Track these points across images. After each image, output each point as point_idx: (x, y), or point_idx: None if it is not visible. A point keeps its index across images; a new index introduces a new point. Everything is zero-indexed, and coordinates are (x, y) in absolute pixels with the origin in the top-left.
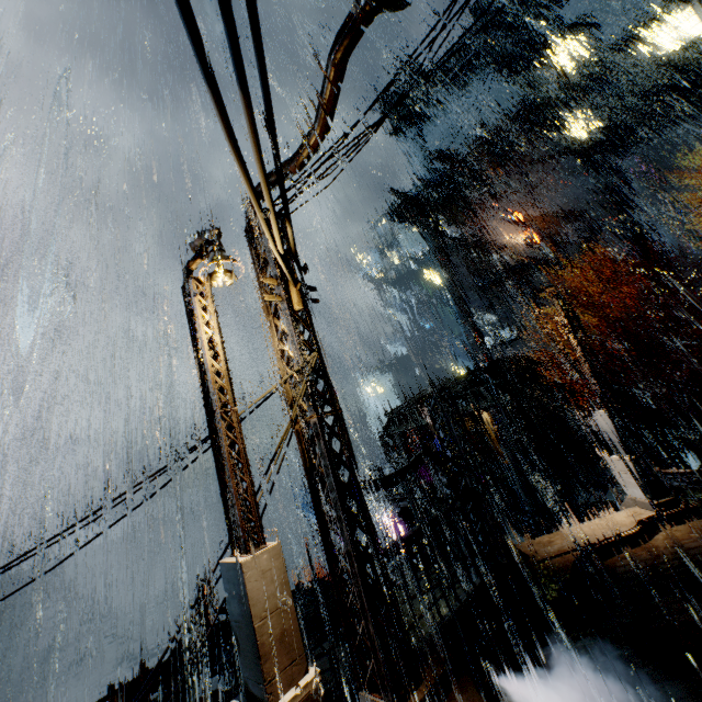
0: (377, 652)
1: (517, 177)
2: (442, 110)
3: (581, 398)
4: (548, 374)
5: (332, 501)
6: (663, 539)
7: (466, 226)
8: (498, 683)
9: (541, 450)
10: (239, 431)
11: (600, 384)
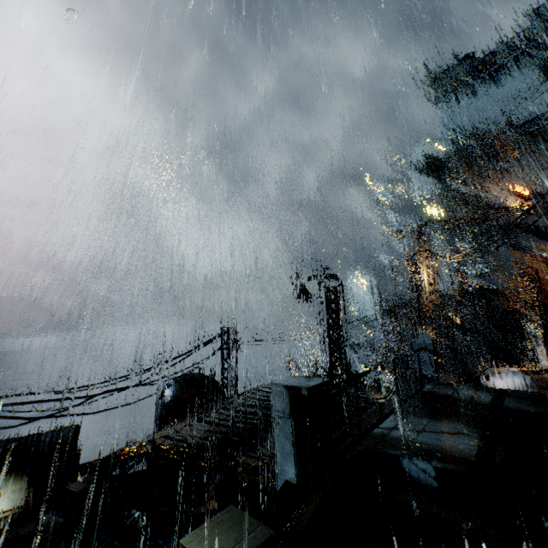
0: (447, 366)
1: (529, 158)
2: (481, 91)
3: (530, 325)
4: (511, 305)
5: (439, 327)
6: (547, 375)
7: (475, 185)
8: (480, 383)
9: (492, 348)
10: (426, 302)
11: (541, 315)
